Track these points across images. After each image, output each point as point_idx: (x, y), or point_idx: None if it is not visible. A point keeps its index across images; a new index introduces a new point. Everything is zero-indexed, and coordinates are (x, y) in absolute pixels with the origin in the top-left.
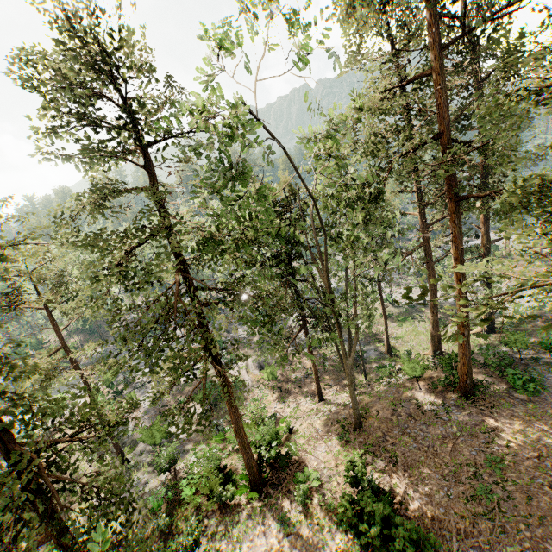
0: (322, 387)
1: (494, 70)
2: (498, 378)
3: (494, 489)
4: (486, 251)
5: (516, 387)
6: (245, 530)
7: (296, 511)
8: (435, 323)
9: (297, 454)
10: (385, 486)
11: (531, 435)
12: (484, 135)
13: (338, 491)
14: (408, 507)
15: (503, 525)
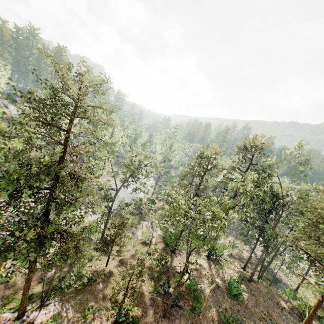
0: (247, 269)
1: None
2: None
3: None
4: None
5: None
6: (200, 258)
7: (214, 268)
8: None
9: (223, 264)
10: (242, 292)
11: None
12: None
13: (228, 279)
14: (244, 299)
15: None
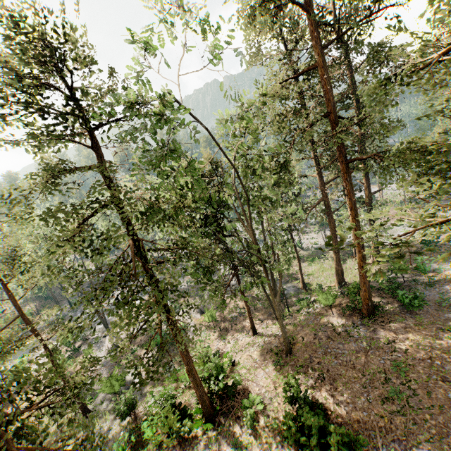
0: (254, 323)
1: (362, 63)
2: (390, 298)
3: (402, 389)
4: (370, 200)
5: (405, 304)
6: None
7: (246, 434)
8: (337, 260)
9: (241, 383)
10: (317, 400)
11: (422, 341)
12: (359, 113)
13: (279, 410)
14: (338, 415)
15: (413, 418)
